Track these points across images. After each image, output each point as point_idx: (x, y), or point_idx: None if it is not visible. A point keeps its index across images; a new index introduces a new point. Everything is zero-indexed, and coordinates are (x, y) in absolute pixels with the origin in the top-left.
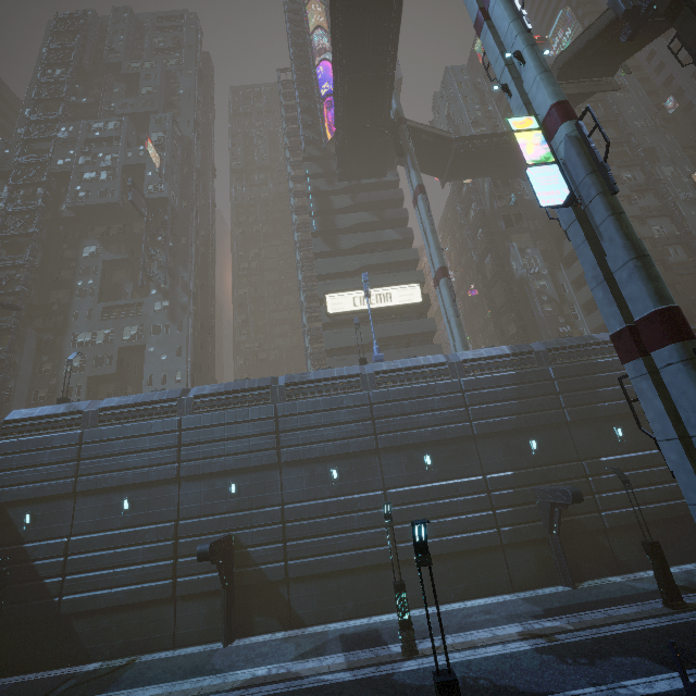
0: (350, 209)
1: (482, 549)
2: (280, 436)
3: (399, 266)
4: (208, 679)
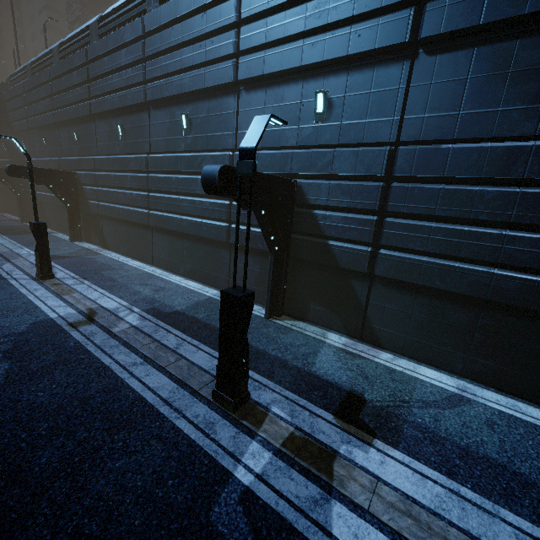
0: None
1: (212, 241)
2: (89, 86)
3: None
4: (17, 246)
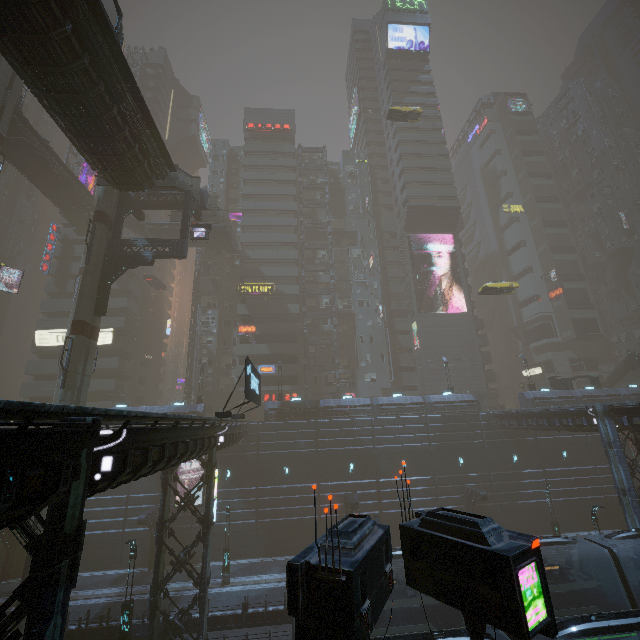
0: None
1: None
2: None
3: (115, 310)
4: None
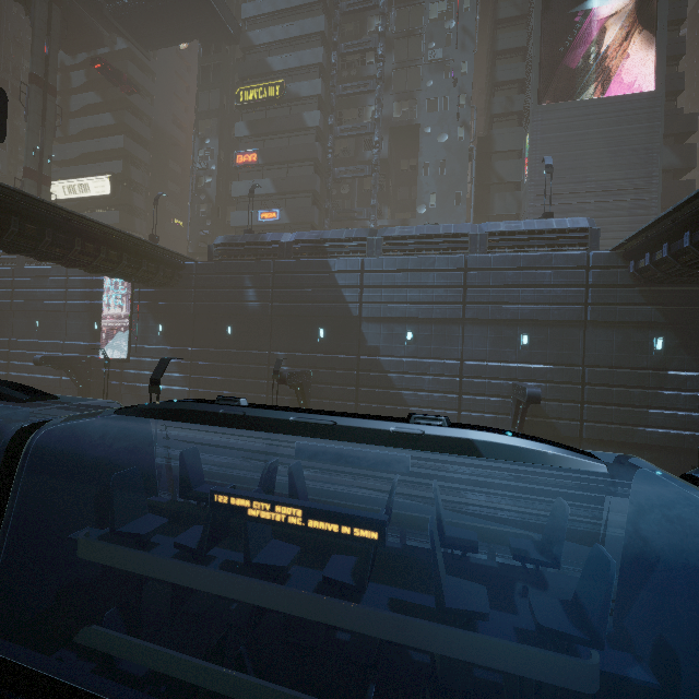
0: (90, 87)
1: None
2: None
3: (118, 155)
4: None
